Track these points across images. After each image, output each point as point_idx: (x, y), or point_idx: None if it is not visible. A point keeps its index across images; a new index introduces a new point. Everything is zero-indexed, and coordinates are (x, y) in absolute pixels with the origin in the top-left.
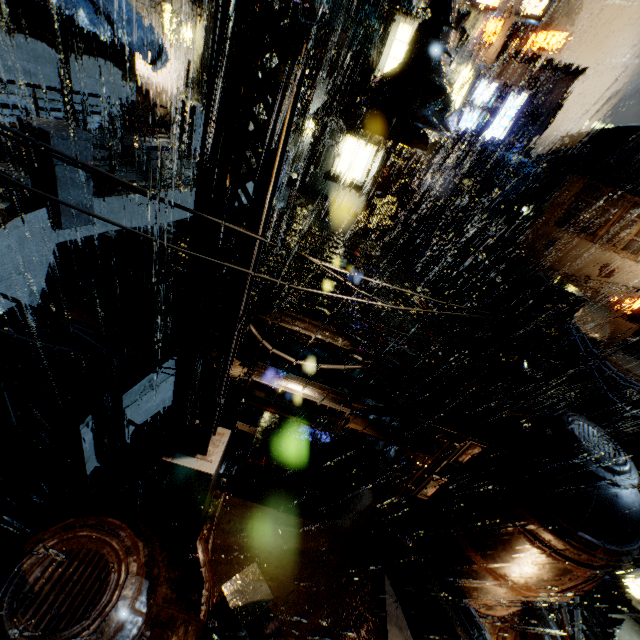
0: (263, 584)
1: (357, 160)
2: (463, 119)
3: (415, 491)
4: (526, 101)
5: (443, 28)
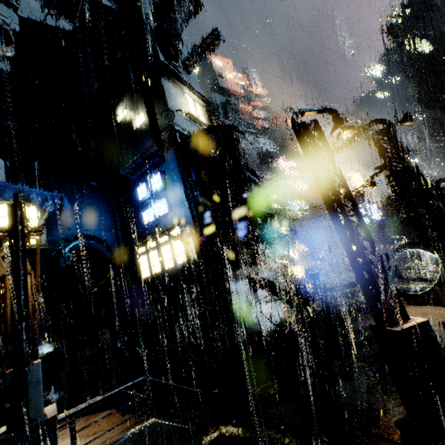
0: None
1: None
2: None
3: None
4: (378, 205)
5: None
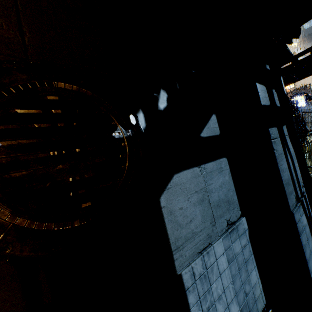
0: None
1: None
2: None
3: None
4: (303, 97)
5: (308, 94)
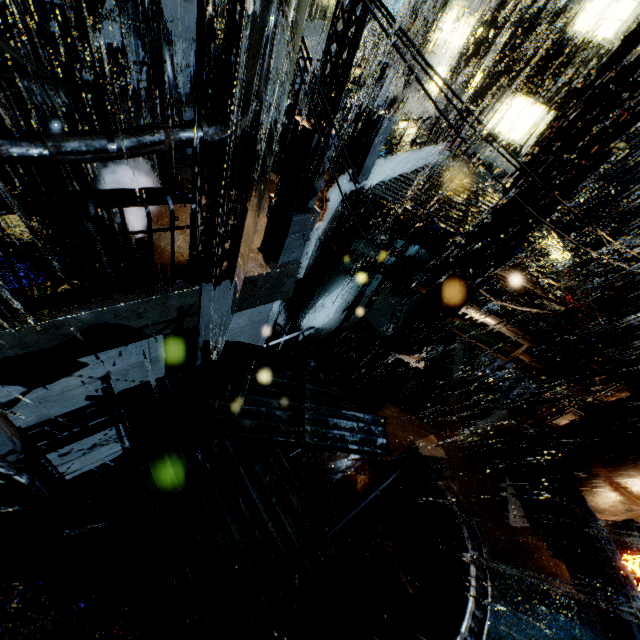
0: (440, 448)
1: (521, 121)
2: None
3: (549, 419)
4: None
5: None
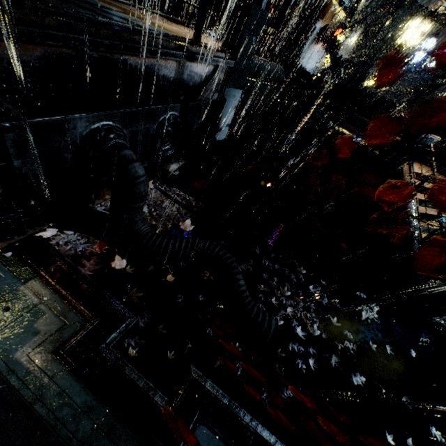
0: None
1: None
2: (417, 56)
3: None
4: None
5: None
